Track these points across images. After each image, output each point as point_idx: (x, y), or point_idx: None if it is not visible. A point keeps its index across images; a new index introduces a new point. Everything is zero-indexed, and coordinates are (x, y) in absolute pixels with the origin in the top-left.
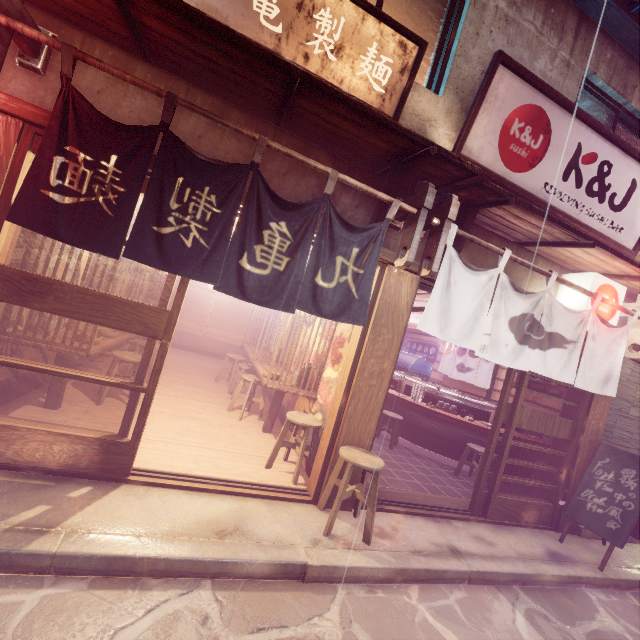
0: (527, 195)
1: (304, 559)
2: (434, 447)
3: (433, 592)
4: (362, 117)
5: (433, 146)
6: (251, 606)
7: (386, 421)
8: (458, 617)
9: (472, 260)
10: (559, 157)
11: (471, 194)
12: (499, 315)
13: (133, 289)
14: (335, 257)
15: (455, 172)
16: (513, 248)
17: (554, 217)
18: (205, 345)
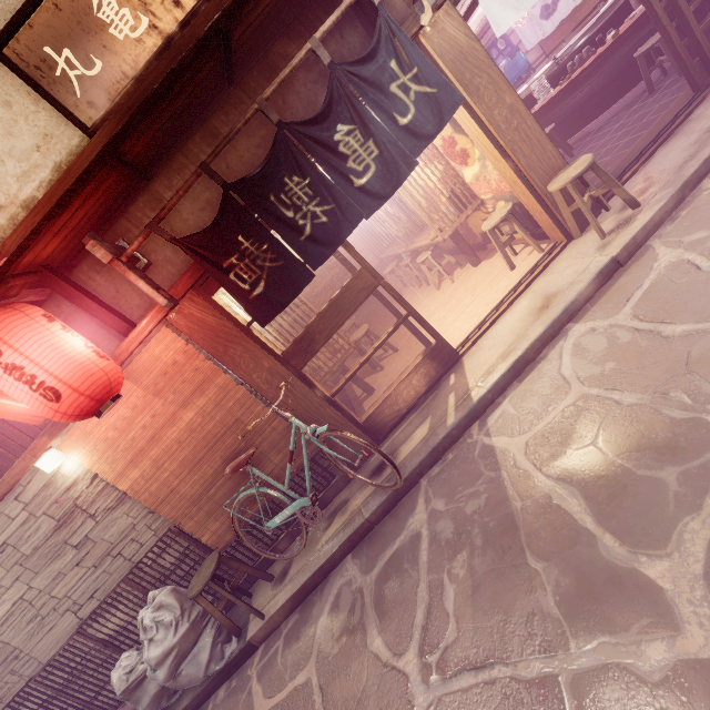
0: None
1: (608, 258)
2: (606, 104)
3: None
4: None
5: None
6: (608, 303)
7: None
8: None
9: None
10: None
11: None
12: None
13: None
14: (389, 92)
15: None
16: None
17: None
18: None
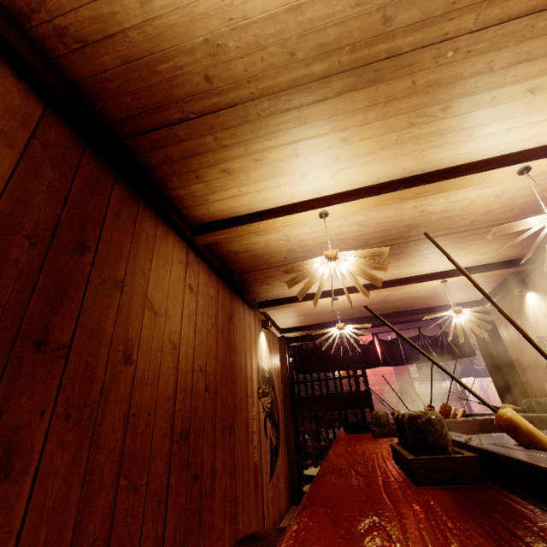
0: None
1: None
2: None
3: None
4: None
5: None
6: None
7: None
8: None
9: None
10: None
11: None
12: None
13: None
14: None
15: None
16: None
17: None
18: None
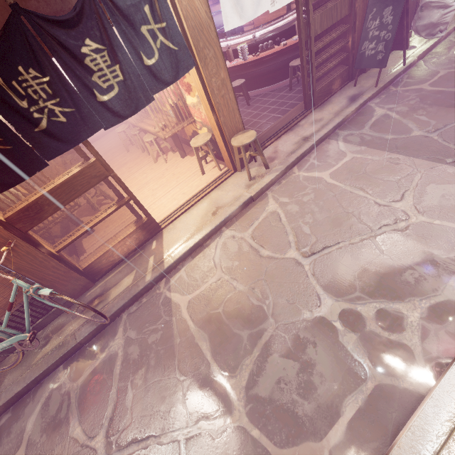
0: None
1: (249, 196)
2: (271, 82)
3: (303, 163)
4: None
5: None
6: (243, 222)
7: (235, 88)
8: (316, 165)
9: None
10: None
11: None
12: None
13: None
14: (140, 31)
15: None
16: None
17: None
18: None
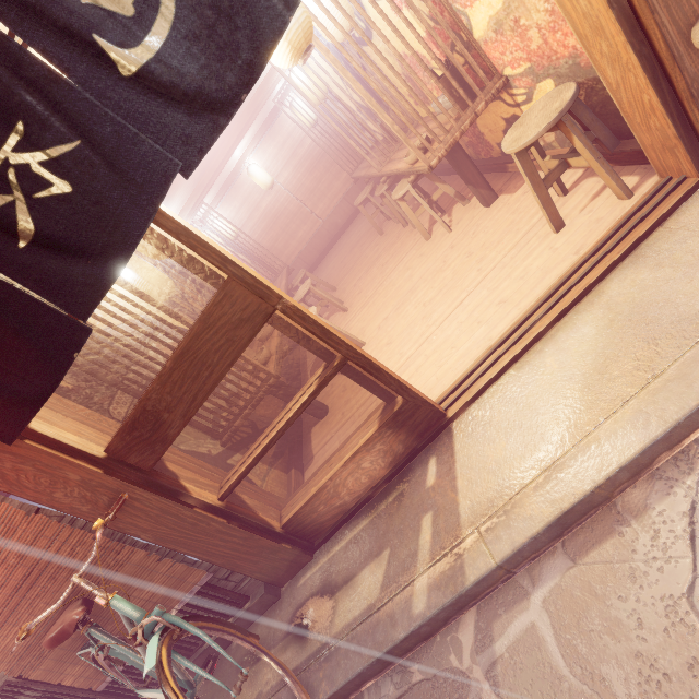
0: None
1: None
2: None
3: None
4: None
5: None
6: None
7: None
8: None
9: None
10: None
11: None
12: None
13: None
14: None
15: None
16: None
17: None
18: (334, 225)
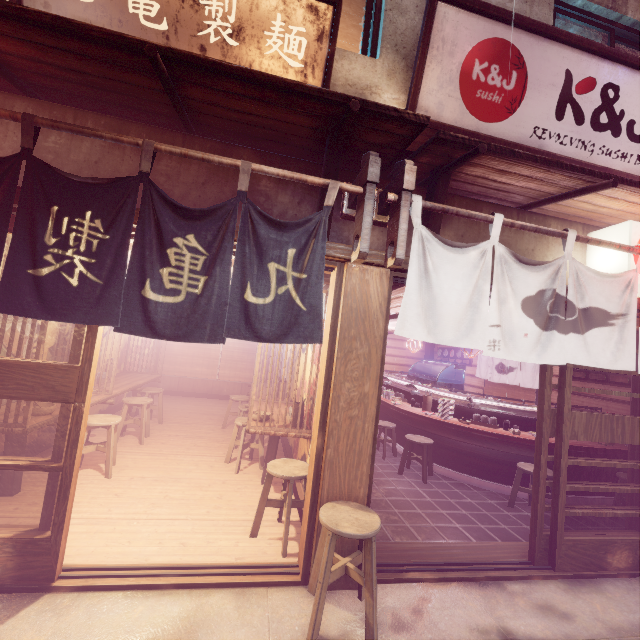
0: (514, 147)
1: None
2: (479, 472)
3: None
4: (258, 88)
5: (353, 100)
6: None
7: (417, 446)
8: None
9: (461, 238)
10: (544, 93)
11: (433, 156)
12: (506, 298)
13: (106, 345)
14: (266, 265)
15: (400, 131)
16: (512, 214)
17: (549, 159)
18: (220, 389)
